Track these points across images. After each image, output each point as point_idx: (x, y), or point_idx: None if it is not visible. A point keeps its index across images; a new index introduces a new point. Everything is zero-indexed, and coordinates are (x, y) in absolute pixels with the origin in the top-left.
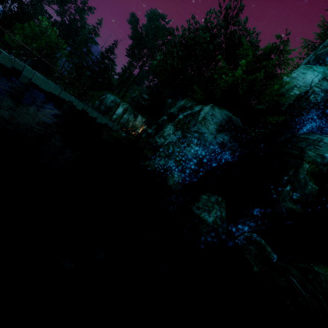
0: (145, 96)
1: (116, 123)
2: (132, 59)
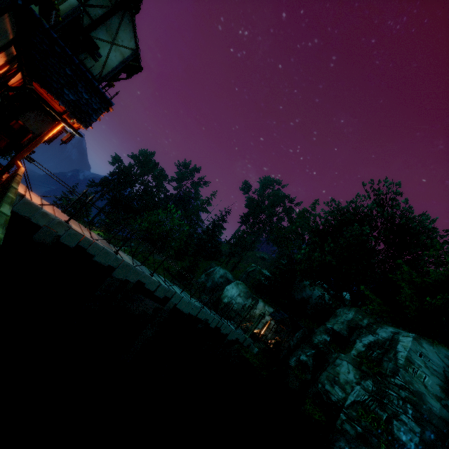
0: (265, 271)
1: (247, 336)
2: (247, 227)
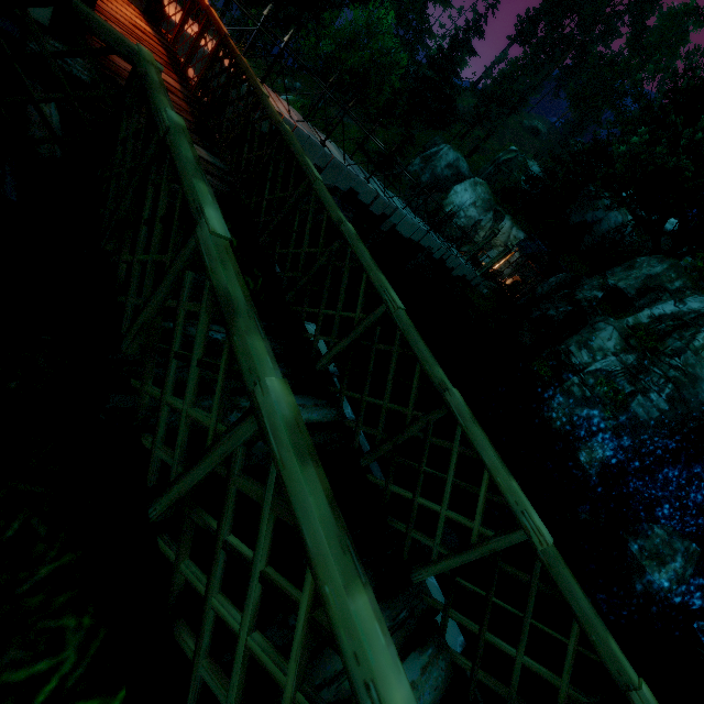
0: (533, 163)
1: (479, 273)
2: (526, 54)
